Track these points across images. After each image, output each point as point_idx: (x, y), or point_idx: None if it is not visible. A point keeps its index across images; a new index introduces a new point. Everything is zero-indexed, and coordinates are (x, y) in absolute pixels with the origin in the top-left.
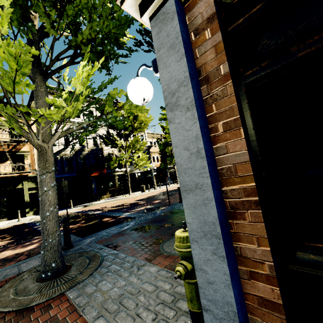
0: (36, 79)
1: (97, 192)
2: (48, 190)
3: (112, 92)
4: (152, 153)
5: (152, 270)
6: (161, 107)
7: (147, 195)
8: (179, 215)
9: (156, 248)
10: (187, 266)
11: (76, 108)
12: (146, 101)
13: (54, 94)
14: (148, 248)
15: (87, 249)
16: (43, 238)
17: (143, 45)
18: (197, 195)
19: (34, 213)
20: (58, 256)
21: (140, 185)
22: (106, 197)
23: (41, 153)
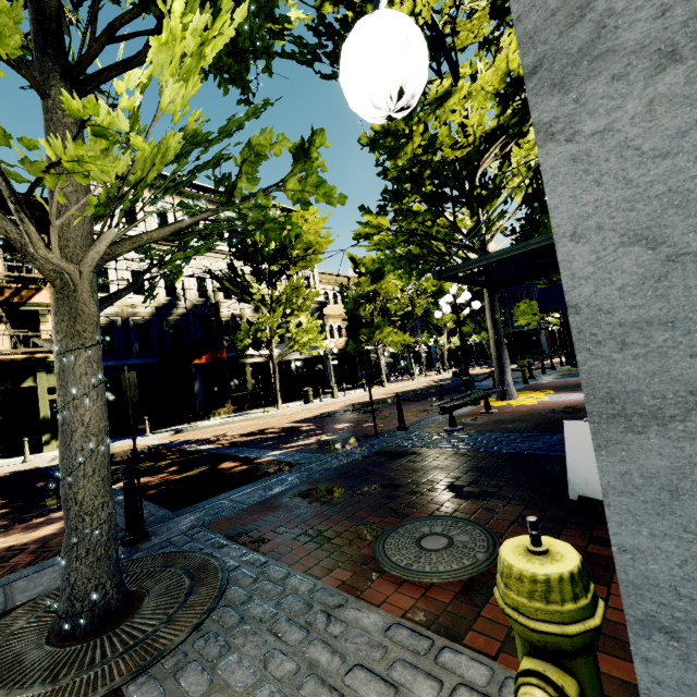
0: (51, 90)
1: (204, 401)
2: (81, 394)
3: (258, 139)
4: (328, 318)
5: (367, 625)
6: (360, 206)
7: (317, 411)
8: (406, 462)
9: (365, 552)
10: (565, 687)
11: (163, 149)
12: (405, 104)
13: None
14: (344, 551)
15: (183, 544)
16: (68, 525)
17: (320, 60)
18: (693, 438)
19: None
20: (107, 573)
21: (300, 388)
22: (224, 413)
23: (64, 293)
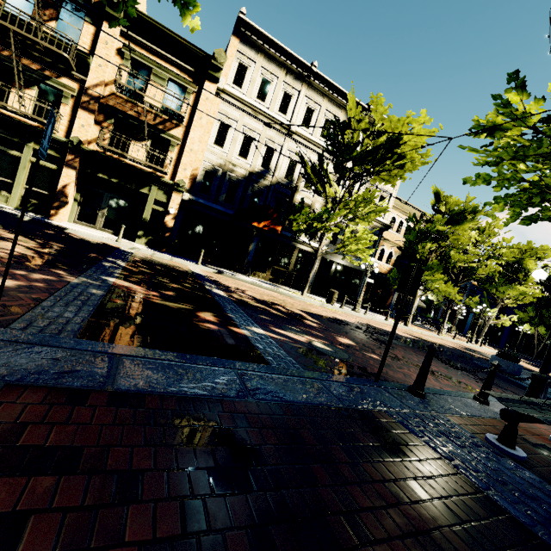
0: None
1: (252, 261)
2: None
3: None
4: (384, 241)
5: None
6: (512, 73)
7: (332, 313)
8: (408, 482)
9: None
10: None
11: None
12: None
13: (261, 52)
14: None
15: None
16: None
17: None
18: None
19: (148, 242)
20: None
21: (330, 288)
22: (262, 277)
23: None
